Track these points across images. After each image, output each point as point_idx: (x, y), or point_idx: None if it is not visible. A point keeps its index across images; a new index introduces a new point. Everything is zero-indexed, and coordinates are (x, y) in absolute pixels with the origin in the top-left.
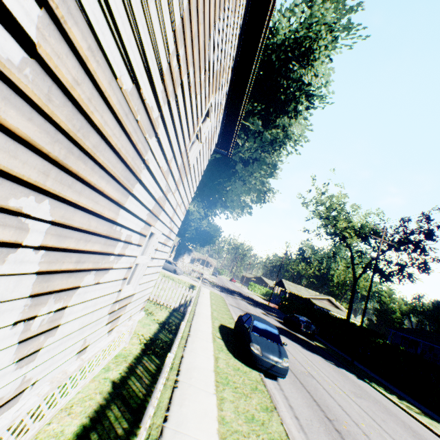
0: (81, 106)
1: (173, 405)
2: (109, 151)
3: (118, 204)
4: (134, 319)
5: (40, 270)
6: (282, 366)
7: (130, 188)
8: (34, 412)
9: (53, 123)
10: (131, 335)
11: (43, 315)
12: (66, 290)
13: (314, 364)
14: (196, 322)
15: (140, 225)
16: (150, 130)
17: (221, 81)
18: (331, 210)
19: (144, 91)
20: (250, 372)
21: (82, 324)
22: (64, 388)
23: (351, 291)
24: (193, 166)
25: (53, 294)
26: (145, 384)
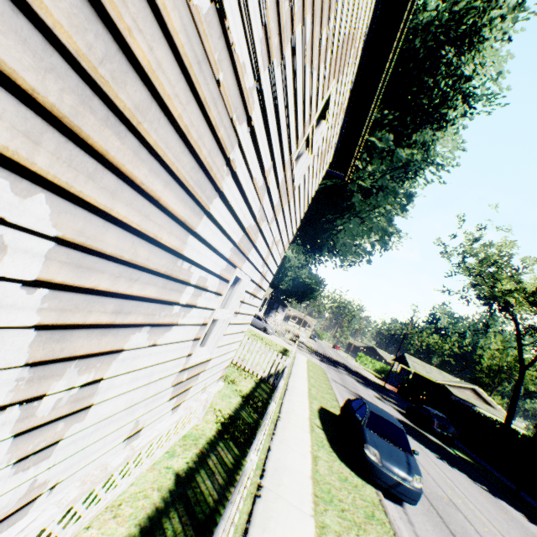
0: (103, 5)
1: (253, 526)
2: (167, 127)
3: (185, 226)
4: (209, 391)
5: (42, 322)
6: (412, 487)
7: (206, 202)
8: (72, 506)
9: (37, 22)
10: (205, 410)
11: (58, 393)
12: (98, 355)
13: (457, 486)
14: (288, 399)
15: (220, 264)
16: (239, 109)
17: (346, 60)
18: (487, 264)
19: (230, 25)
20: (363, 488)
21: (130, 402)
22: (110, 480)
23: (515, 384)
24: (298, 187)
25: (75, 361)
26: (217, 484)
